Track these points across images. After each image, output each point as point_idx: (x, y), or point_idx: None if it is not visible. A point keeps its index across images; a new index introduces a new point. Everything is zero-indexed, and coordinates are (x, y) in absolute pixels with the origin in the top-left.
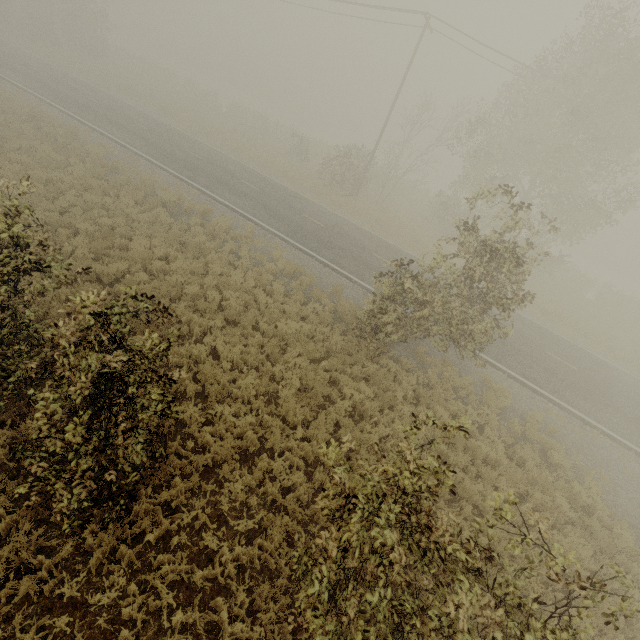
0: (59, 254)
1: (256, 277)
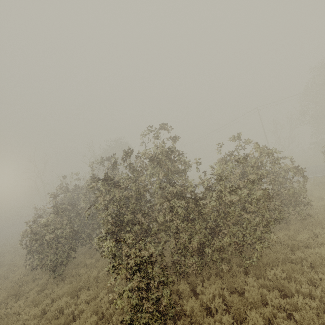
0: None
1: None
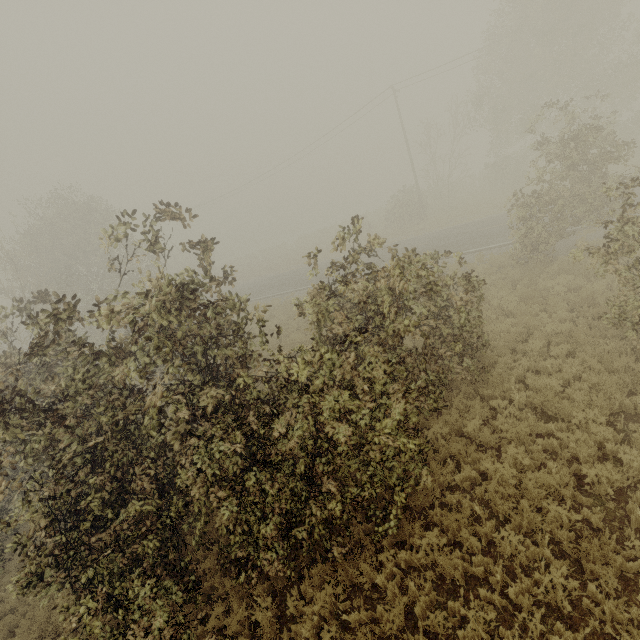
0: None
1: None
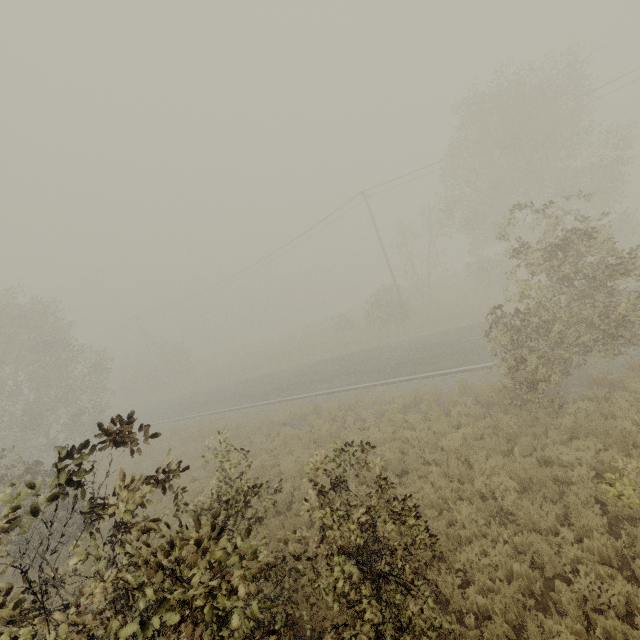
0: (257, 481)
1: (389, 424)
